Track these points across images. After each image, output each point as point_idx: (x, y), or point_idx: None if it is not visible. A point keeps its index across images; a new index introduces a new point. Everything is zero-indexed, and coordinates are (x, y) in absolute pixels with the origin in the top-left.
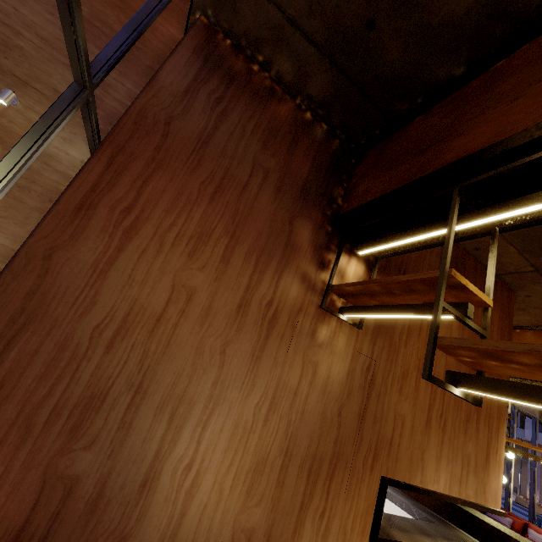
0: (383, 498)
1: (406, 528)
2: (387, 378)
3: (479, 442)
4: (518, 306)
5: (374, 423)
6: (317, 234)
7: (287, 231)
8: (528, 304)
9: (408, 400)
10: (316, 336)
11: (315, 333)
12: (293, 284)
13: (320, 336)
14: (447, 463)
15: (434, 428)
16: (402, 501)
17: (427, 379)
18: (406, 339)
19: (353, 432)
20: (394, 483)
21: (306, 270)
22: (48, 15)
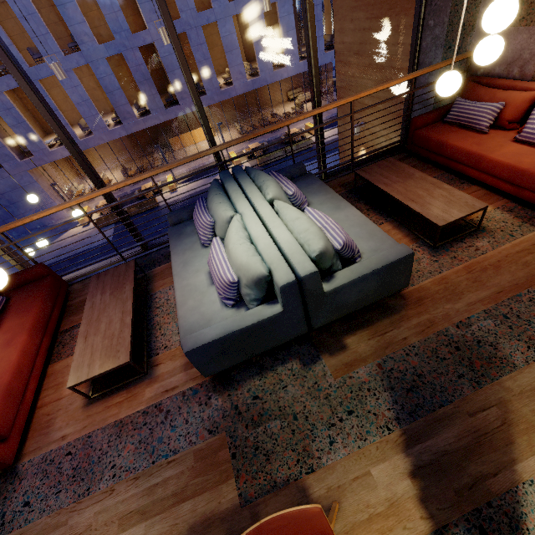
0: None
1: None
2: None
3: None
4: None
5: None
6: None
7: None
8: None
9: None
10: None
11: None
12: None
13: None
14: None
15: None
16: None
17: None
18: None
19: None
20: None
21: None
22: (351, 25)
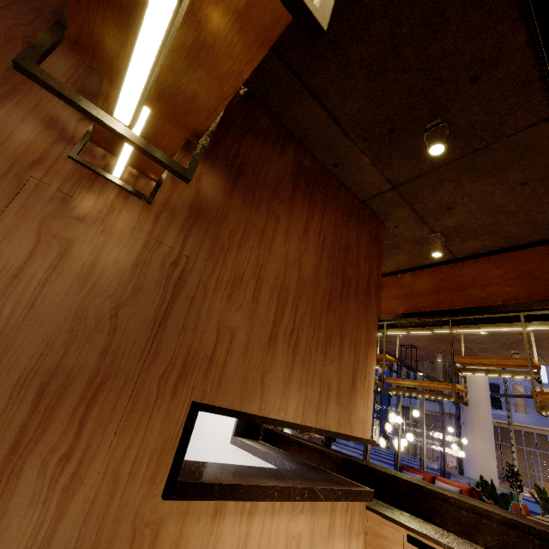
0: (189, 428)
1: (250, 473)
2: (208, 281)
3: (343, 366)
4: (392, 242)
5: (183, 334)
6: (84, 76)
7: (18, 51)
8: (399, 238)
9: (242, 312)
10: (72, 205)
11: (70, 200)
12: (25, 124)
13: (81, 207)
14: (300, 388)
15: (280, 347)
16: (277, 458)
17: (22, 69)
18: (241, 240)
19: (141, 342)
20: (210, 408)
21: (56, 114)
22: None
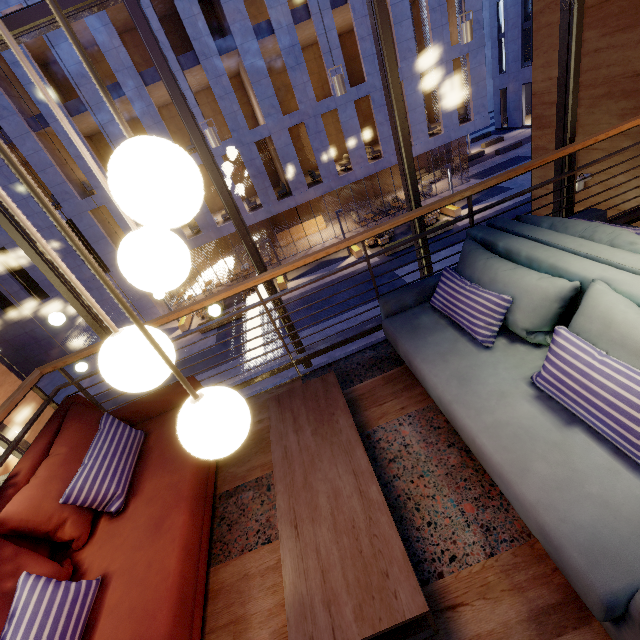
0: None
1: None
2: None
3: None
4: None
5: None
6: None
7: None
8: None
9: None
10: None
11: None
12: None
13: None
14: None
15: None
16: None
17: None
18: None
19: None
20: None
21: None
22: None
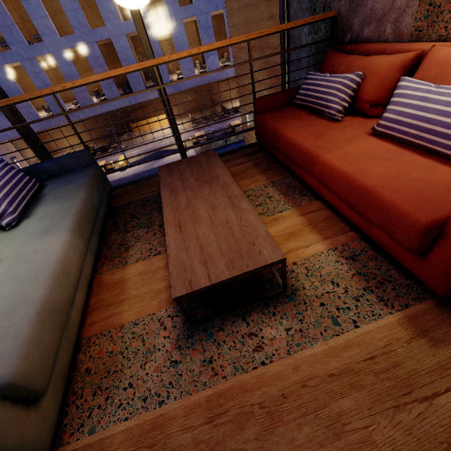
0: None
1: None
2: None
3: None
4: None
5: None
6: None
7: None
8: None
9: None
10: None
11: None
12: None
13: None
14: None
15: None
16: None
17: None
18: None
19: None
20: None
21: None
22: (237, 3)
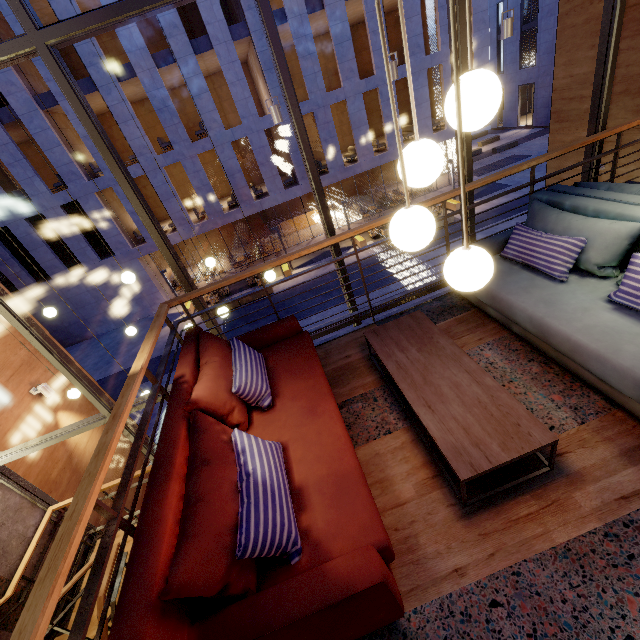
0: None
1: None
2: None
3: None
4: None
5: None
6: None
7: None
8: None
9: None
10: None
11: None
12: None
13: None
14: None
15: None
16: None
17: None
18: None
19: None
20: None
21: None
22: (591, 52)
